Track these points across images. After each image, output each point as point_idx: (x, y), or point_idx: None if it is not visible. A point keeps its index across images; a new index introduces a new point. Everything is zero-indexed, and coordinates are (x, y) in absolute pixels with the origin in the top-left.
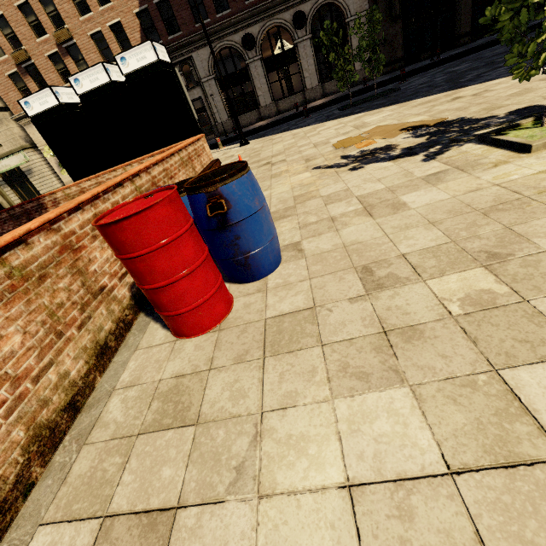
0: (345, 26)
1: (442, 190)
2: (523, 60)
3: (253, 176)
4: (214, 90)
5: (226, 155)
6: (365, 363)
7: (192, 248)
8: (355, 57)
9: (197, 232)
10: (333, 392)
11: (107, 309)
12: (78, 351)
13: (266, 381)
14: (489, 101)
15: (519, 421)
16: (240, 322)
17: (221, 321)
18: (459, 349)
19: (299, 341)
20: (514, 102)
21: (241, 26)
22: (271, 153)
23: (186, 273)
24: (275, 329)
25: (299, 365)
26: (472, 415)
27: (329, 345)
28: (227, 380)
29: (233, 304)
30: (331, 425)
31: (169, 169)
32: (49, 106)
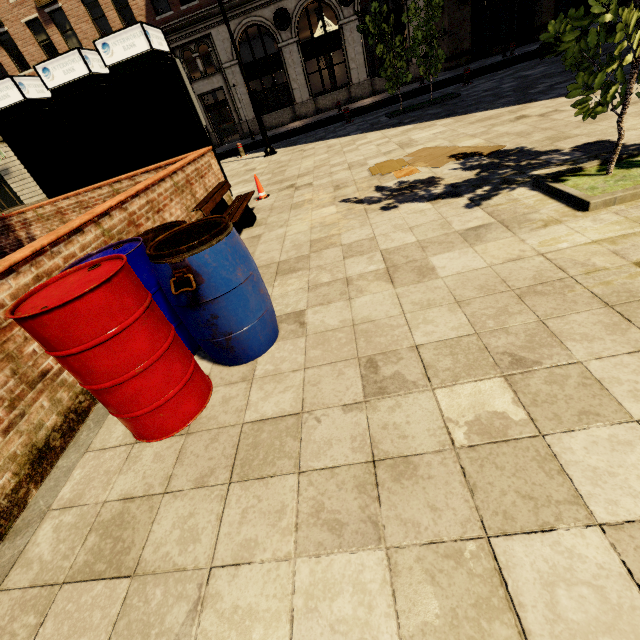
0: (403, 6)
1: (479, 254)
2: (589, 92)
3: (237, 238)
4: (238, 78)
5: (246, 168)
6: (342, 507)
7: (146, 339)
8: (408, 51)
9: (157, 315)
10: (297, 546)
11: (51, 399)
12: (2, 461)
13: (225, 520)
14: (556, 126)
15: (499, 620)
16: (212, 425)
17: (191, 420)
18: (453, 499)
19: (274, 463)
20: (584, 133)
21: None
22: (298, 171)
23: (138, 371)
24: (251, 441)
25: (268, 500)
26: (448, 603)
27: (307, 474)
28: (181, 513)
29: (210, 396)
30: (286, 597)
31: (156, 200)
32: (11, 101)
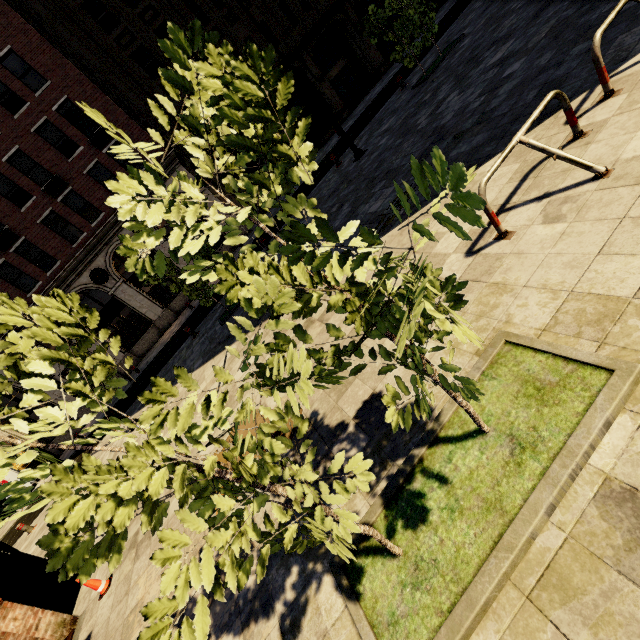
0: None
1: None
2: None
3: None
4: None
5: None
6: None
7: None
8: None
9: None
10: None
11: None
12: None
13: None
14: None
15: None
16: None
17: None
18: None
19: None
20: None
21: (81, 268)
22: None
23: None
24: None
25: None
26: None
27: None
28: None
29: None
30: None
31: None
32: None
